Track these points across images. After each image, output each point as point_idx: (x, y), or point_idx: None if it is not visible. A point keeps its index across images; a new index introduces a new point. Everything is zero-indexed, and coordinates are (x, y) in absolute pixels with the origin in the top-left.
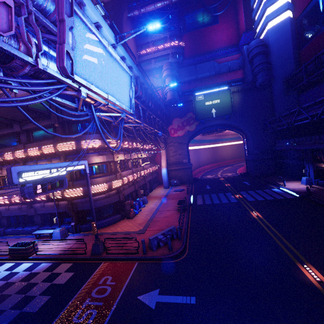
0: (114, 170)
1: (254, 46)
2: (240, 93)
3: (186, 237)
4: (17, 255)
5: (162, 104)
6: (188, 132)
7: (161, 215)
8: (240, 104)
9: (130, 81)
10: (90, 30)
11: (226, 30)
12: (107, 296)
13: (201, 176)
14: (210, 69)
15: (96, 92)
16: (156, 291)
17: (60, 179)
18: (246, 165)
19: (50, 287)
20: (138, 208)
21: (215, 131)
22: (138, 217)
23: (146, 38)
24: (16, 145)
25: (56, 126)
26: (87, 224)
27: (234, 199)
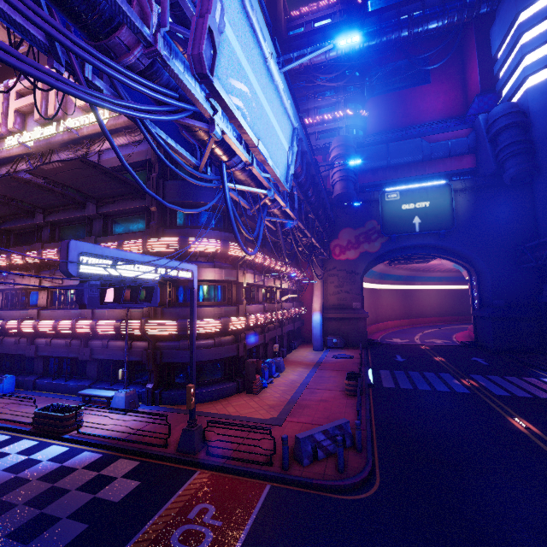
0: (234, 298)
1: (501, 113)
2: (469, 193)
3: (371, 447)
4: (45, 428)
5: (327, 199)
6: (365, 255)
7: (312, 397)
8: (468, 211)
9: (291, 136)
10: (248, 19)
11: (442, 93)
12: None
13: (381, 338)
14: (414, 151)
15: (241, 128)
16: None
17: (148, 287)
18: (474, 327)
19: (90, 504)
20: (268, 378)
21: (415, 258)
22: (267, 393)
23: (305, 103)
24: (84, 238)
25: (153, 210)
26: (174, 391)
27: (462, 386)
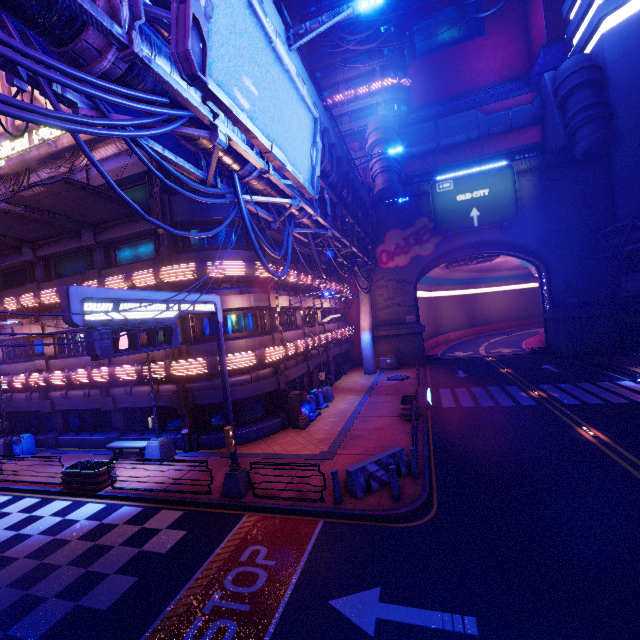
0: (268, 326)
1: (570, 70)
2: (535, 174)
3: (428, 473)
4: (77, 487)
5: (366, 198)
6: (417, 259)
7: (365, 426)
8: (534, 197)
9: (313, 129)
10: None
11: (501, 47)
12: (259, 591)
13: (441, 353)
14: (469, 127)
15: (249, 132)
16: (372, 593)
17: (166, 327)
18: (545, 331)
19: (137, 557)
20: (316, 410)
21: (475, 257)
22: (316, 426)
23: (332, 75)
24: (85, 273)
25: (161, 233)
26: (212, 434)
27: (529, 399)
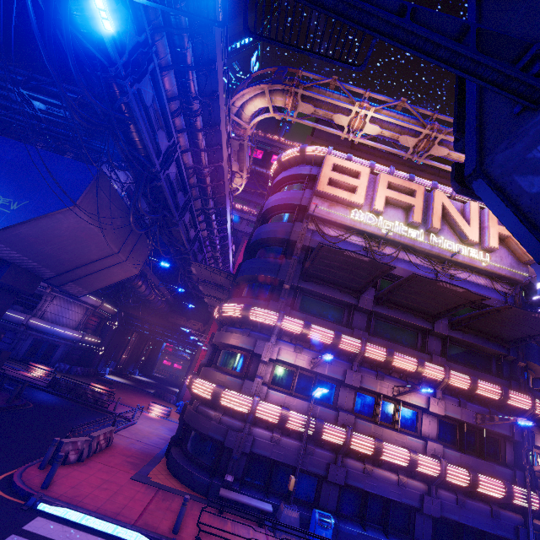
0: None
1: None
2: None
3: None
4: None
5: None
6: None
7: None
8: None
9: None
10: None
11: None
12: None
13: None
14: None
15: None
16: None
17: None
18: None
19: None
20: None
21: None
22: None
23: None
24: (412, 348)
25: (520, 364)
26: None
27: None
